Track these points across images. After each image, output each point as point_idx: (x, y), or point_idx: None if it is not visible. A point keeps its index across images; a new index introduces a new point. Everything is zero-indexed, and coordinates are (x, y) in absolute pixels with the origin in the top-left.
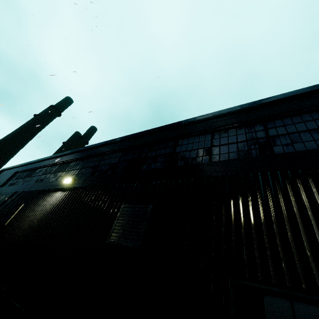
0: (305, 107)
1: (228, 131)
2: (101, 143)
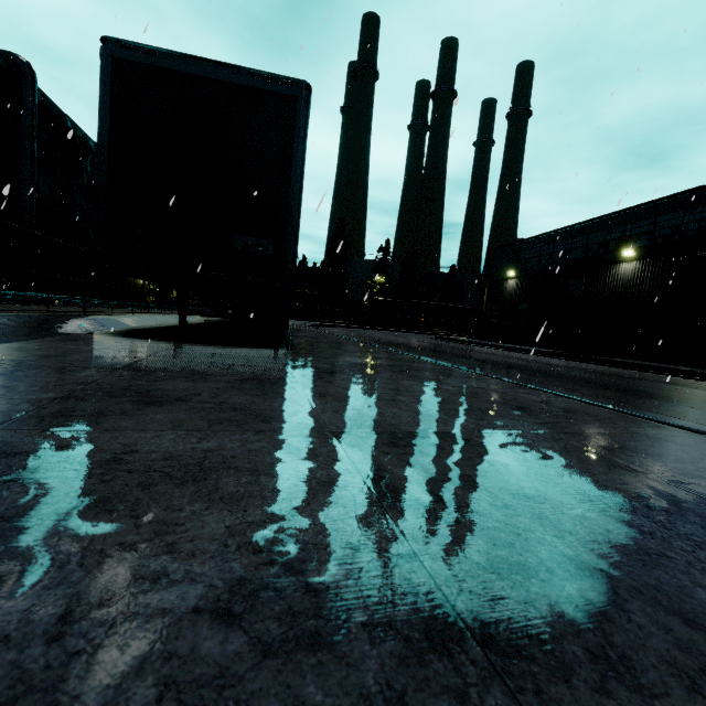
0: None
1: None
2: (646, 204)
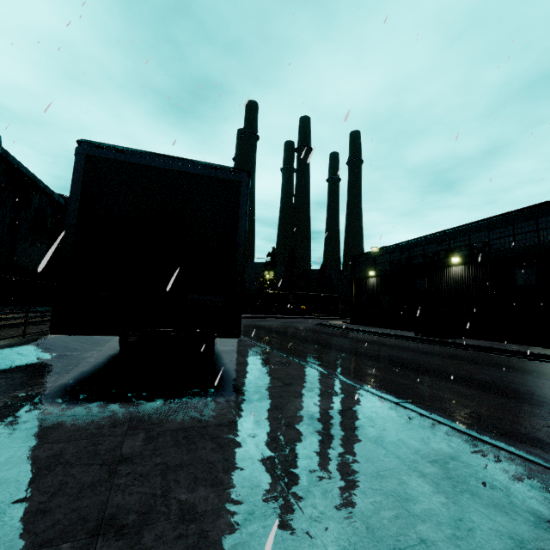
0: None
1: None
2: (461, 227)
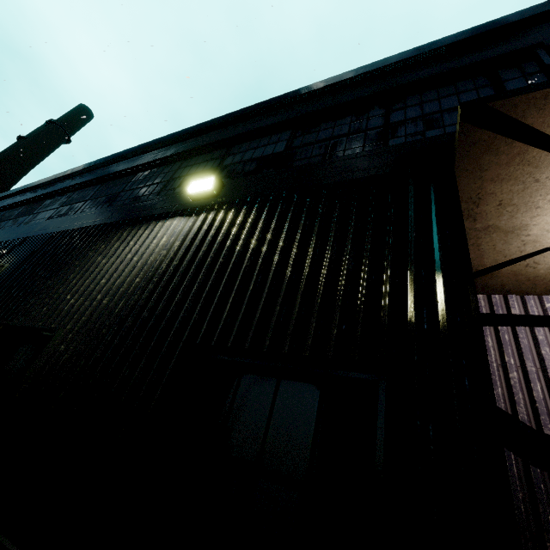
0: (218, 141)
1: (151, 171)
2: (28, 186)
